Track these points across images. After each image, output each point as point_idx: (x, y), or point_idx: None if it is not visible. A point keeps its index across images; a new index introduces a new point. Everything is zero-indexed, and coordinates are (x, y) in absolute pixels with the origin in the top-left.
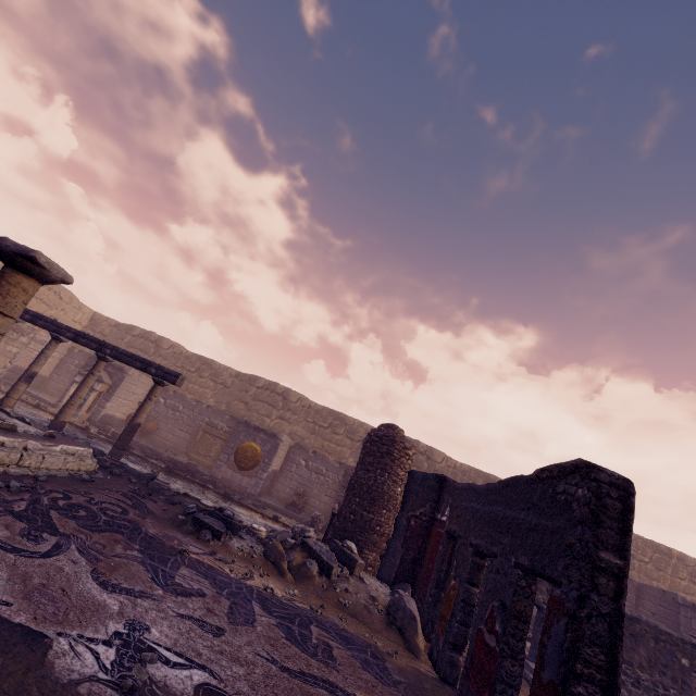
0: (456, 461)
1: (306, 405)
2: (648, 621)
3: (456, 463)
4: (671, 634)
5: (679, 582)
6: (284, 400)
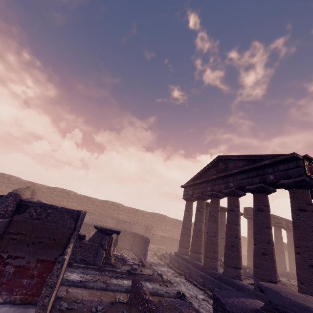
0: (78, 194)
1: (19, 181)
2: (85, 222)
3: (78, 195)
4: (90, 224)
5: (139, 217)
6: (9, 180)
